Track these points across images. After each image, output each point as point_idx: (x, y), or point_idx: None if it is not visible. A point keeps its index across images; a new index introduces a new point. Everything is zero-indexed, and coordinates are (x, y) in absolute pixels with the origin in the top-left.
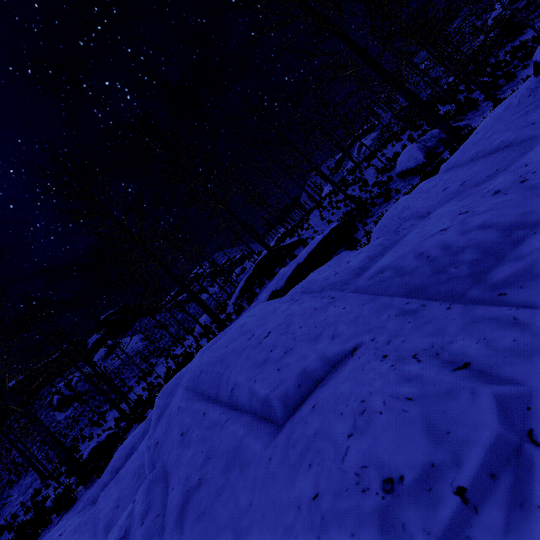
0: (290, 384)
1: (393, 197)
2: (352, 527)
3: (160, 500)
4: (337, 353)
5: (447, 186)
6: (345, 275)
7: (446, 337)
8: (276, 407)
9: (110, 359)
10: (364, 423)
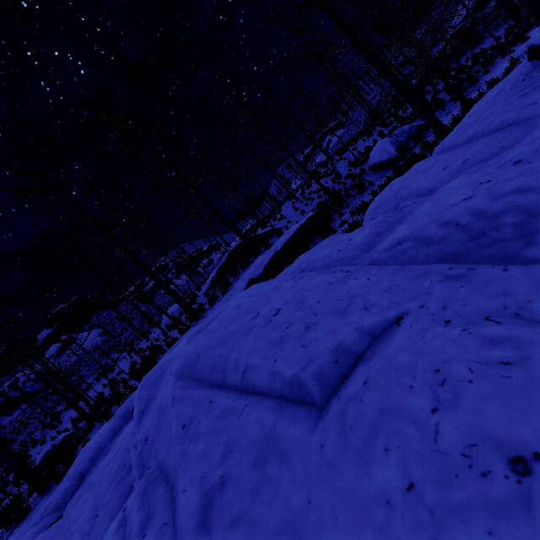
0: (325, 360)
1: (367, 189)
2: (485, 523)
3: (164, 506)
4: (378, 323)
5: (447, 165)
6: (351, 251)
7: (519, 296)
8: (311, 386)
9: (63, 355)
10: (451, 394)
